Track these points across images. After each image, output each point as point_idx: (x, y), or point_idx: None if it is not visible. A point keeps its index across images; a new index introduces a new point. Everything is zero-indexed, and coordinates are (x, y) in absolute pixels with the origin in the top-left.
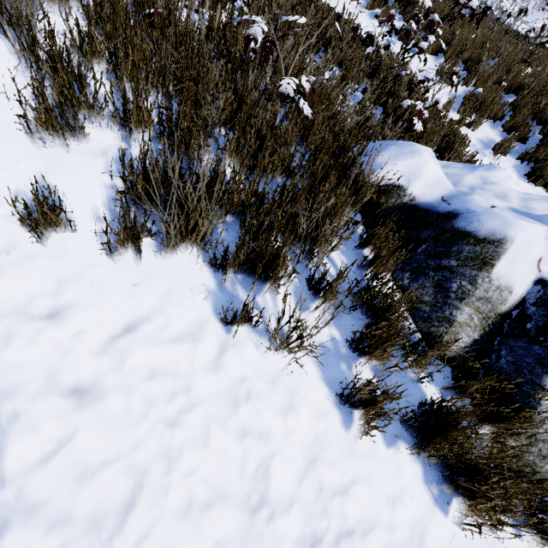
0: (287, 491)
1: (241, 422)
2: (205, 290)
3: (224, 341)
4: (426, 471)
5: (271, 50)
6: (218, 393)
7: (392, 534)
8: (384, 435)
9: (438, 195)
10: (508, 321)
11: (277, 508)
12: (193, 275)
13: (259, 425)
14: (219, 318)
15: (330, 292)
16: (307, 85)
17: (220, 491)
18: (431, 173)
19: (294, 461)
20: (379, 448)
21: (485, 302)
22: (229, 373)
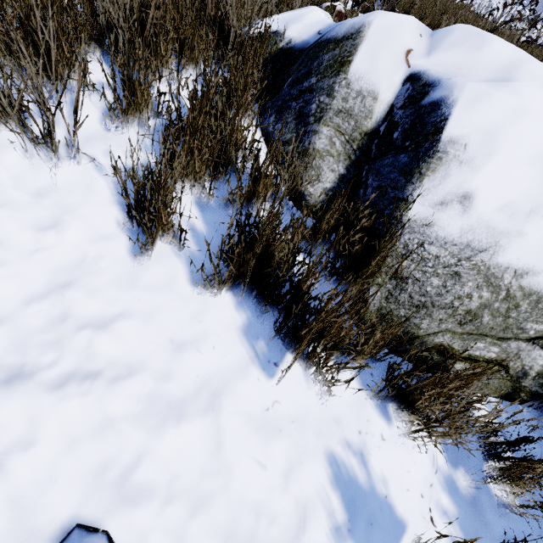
0: None
1: None
2: None
3: None
4: (250, 322)
5: None
6: None
7: (164, 384)
8: (191, 271)
9: (315, 30)
10: (376, 141)
11: None
12: None
13: None
14: None
15: (137, 95)
16: None
17: None
18: (314, 17)
19: (31, 281)
20: (179, 283)
21: (346, 117)
22: None
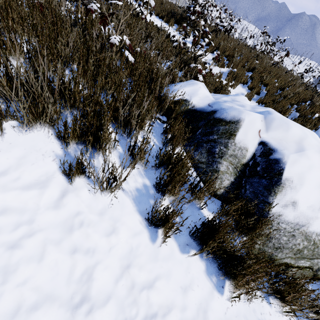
0: (105, 289)
1: (73, 242)
2: (53, 155)
3: (66, 188)
4: (208, 266)
5: (106, 22)
6: (57, 223)
7: (184, 313)
8: (178, 244)
9: (206, 103)
10: (248, 168)
11: (96, 303)
12: (46, 145)
13: (88, 244)
14: (61, 172)
15: (140, 154)
16: (127, 40)
17: (48, 294)
18: (202, 93)
19: (113, 268)
20: (175, 253)
21: (234, 158)
22: (67, 209)
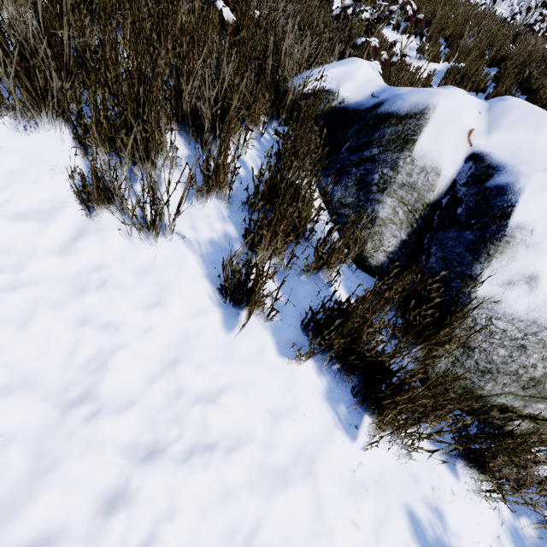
0: (127, 389)
1: (84, 309)
2: (69, 171)
3: (84, 225)
4: (331, 387)
5: None
6: (61, 277)
7: (268, 453)
8: (276, 341)
9: (368, 92)
10: (438, 212)
11: (107, 406)
12: (58, 155)
13: (108, 316)
14: (77, 197)
15: (219, 175)
16: None
17: (27, 378)
18: (364, 75)
19: (148, 360)
20: (268, 354)
21: (409, 190)
22: (82, 259)
